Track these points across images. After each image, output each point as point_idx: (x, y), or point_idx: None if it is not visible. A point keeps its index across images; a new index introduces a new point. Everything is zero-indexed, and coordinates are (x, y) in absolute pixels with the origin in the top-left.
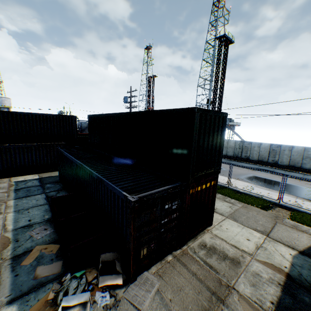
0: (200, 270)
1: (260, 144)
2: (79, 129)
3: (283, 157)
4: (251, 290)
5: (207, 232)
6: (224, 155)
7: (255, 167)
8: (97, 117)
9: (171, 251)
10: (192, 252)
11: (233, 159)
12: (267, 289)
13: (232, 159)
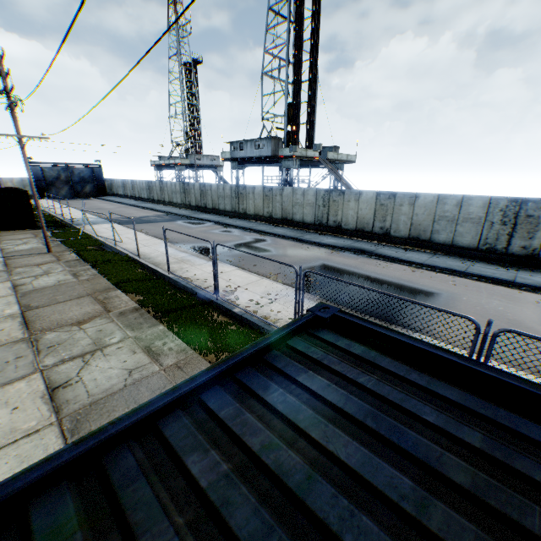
0: None
1: (359, 193)
2: (42, 182)
3: (400, 220)
4: None
5: None
6: (299, 223)
7: (344, 245)
8: None
9: None
10: None
11: (314, 230)
12: None
13: (312, 229)
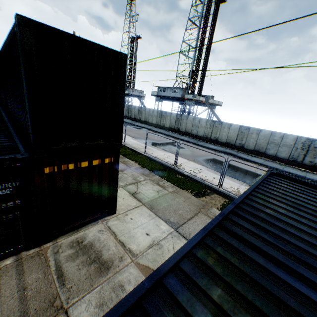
0: (39, 282)
1: (230, 124)
2: None
3: (250, 141)
4: (91, 315)
5: (101, 222)
6: (194, 135)
7: (221, 150)
8: None
9: (18, 251)
10: (52, 252)
11: (202, 140)
12: None
13: (201, 139)
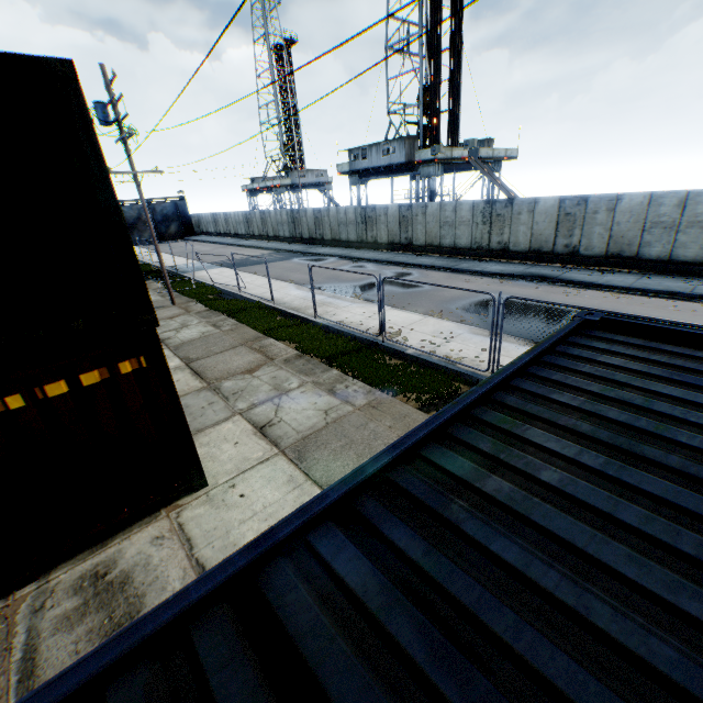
0: None
1: (534, 201)
2: None
3: (593, 233)
4: None
5: (165, 515)
6: (449, 248)
7: (516, 272)
8: None
9: None
10: (29, 610)
11: (470, 256)
12: None
13: (468, 255)
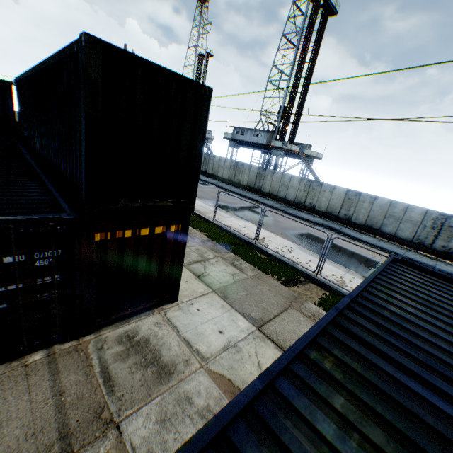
0: (79, 386)
1: (334, 187)
2: None
3: (360, 212)
4: (150, 433)
5: (157, 312)
6: (282, 199)
7: (318, 222)
8: (22, 82)
9: (50, 344)
10: (94, 348)
11: (293, 206)
12: (185, 430)
13: (291, 205)
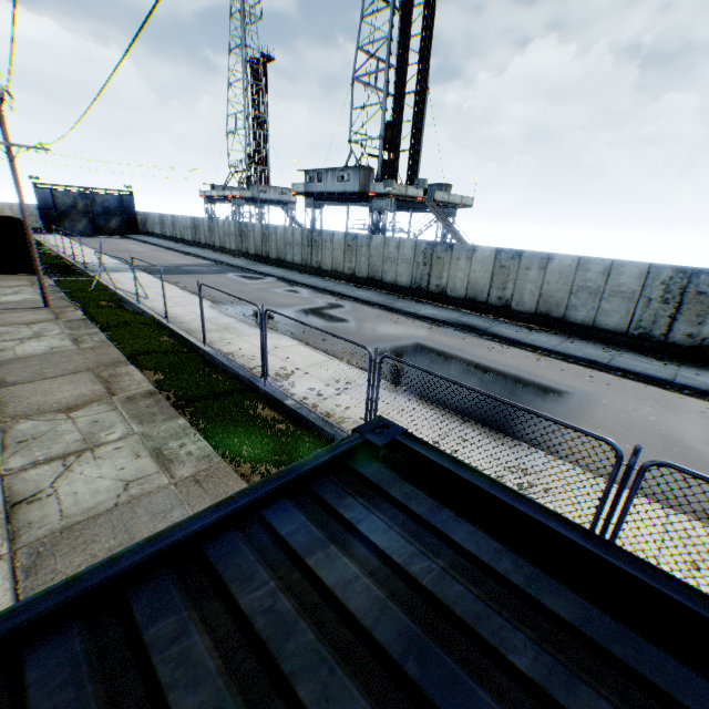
0: None
1: (473, 249)
2: (52, 211)
3: (526, 289)
4: None
5: None
6: (390, 285)
7: (447, 319)
8: None
9: None
10: None
11: (409, 296)
12: None
13: (407, 294)
